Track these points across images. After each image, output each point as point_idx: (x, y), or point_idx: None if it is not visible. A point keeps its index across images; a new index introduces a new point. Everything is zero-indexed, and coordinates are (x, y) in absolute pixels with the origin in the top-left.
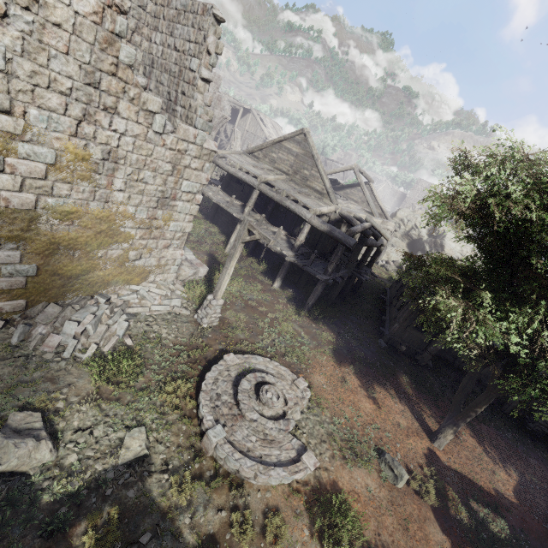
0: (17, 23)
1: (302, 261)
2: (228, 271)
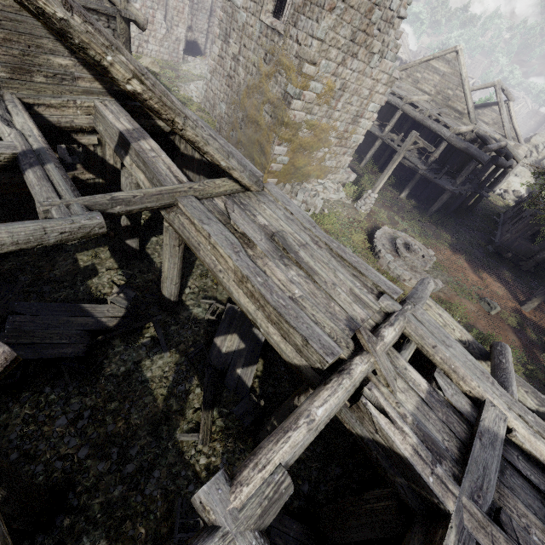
0: (337, 11)
1: (433, 175)
2: (388, 172)
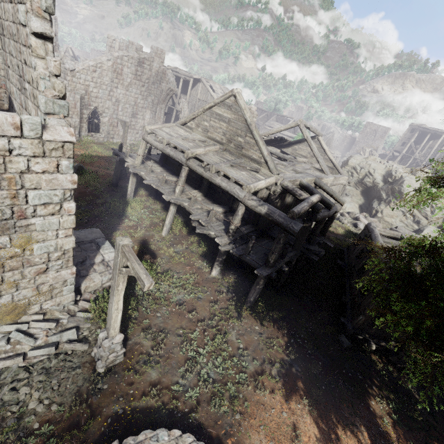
0: None
1: (239, 248)
2: (114, 307)
